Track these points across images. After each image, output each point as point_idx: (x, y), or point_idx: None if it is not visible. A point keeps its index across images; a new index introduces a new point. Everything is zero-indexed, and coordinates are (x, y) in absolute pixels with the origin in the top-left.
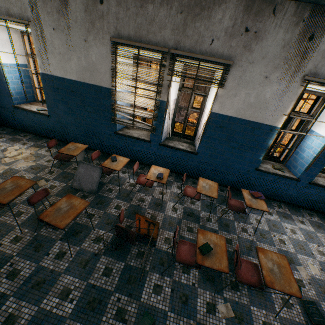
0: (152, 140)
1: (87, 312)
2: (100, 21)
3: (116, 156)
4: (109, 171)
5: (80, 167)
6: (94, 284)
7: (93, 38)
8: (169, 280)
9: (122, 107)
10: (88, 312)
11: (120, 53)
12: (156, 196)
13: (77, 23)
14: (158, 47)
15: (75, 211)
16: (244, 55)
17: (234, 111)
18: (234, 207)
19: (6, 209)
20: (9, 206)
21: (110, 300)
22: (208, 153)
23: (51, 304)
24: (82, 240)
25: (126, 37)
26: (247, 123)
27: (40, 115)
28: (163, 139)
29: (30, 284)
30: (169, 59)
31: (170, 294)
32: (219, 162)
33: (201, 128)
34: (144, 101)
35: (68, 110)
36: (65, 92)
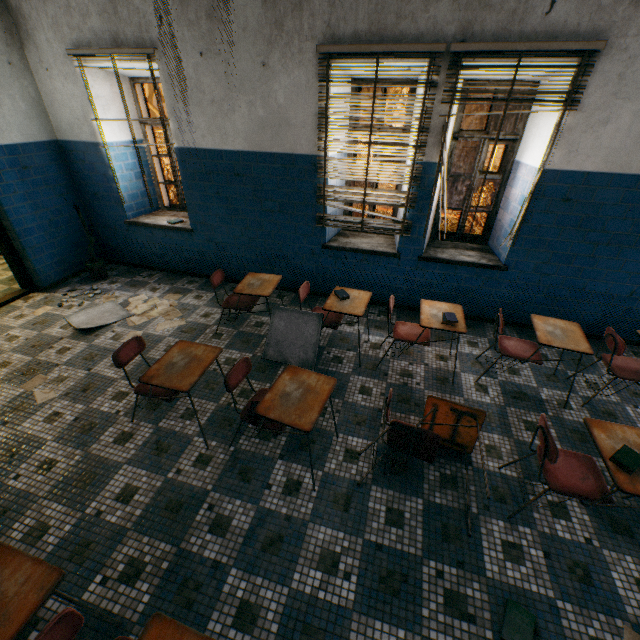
0: (402, 252)
1: (385, 599)
2: (295, 15)
3: (343, 290)
4: (334, 321)
5: (276, 319)
6: (378, 543)
7: (279, 56)
8: (529, 532)
9: (339, 190)
10: (387, 599)
11: (337, 75)
12: (432, 365)
13: (247, 30)
14: (423, 46)
15: (317, 397)
16: (632, 20)
17: (601, 159)
18: (626, 372)
19: (166, 407)
20: (190, 397)
21: (423, 576)
22: (532, 263)
23: (309, 582)
24: (320, 457)
25: (349, 40)
26: (634, 181)
27: (175, 232)
28: (424, 248)
29: (257, 544)
30: (445, 67)
31: (546, 563)
32: (559, 282)
33: (513, 211)
34: (387, 170)
35: (228, 214)
36: (223, 178)
